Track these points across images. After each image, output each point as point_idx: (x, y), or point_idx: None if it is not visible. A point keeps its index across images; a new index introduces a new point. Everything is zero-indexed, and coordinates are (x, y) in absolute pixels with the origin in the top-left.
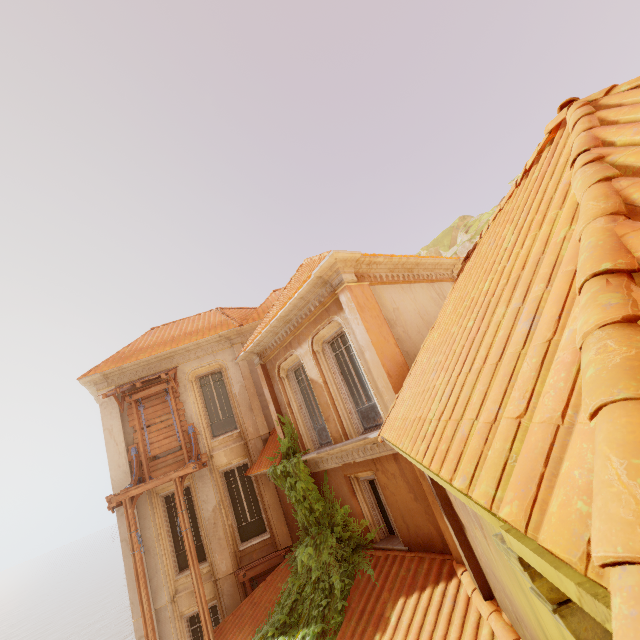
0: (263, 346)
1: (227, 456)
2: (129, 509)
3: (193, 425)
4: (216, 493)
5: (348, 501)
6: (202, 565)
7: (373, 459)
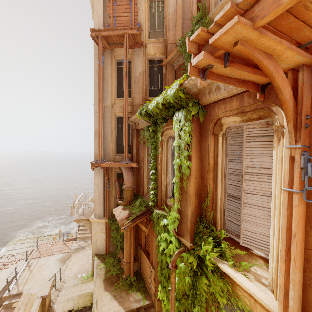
0: None
1: (154, 50)
2: (100, 41)
3: (140, 23)
4: (143, 66)
5: None
6: (128, 98)
7: None
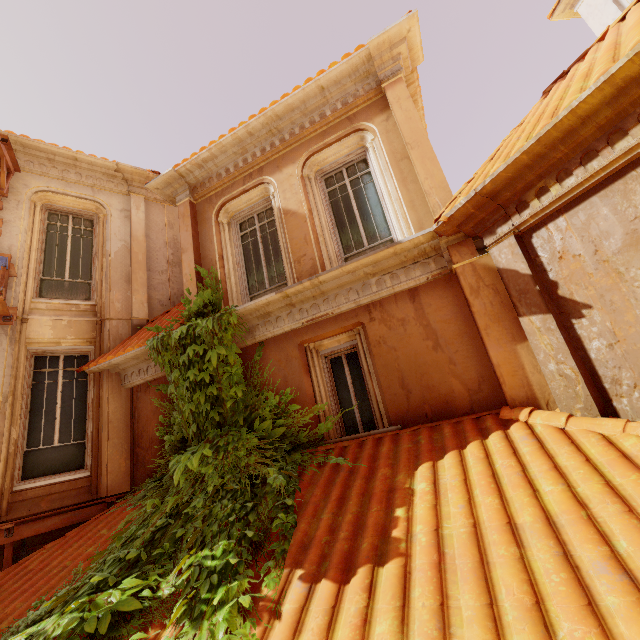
0: (207, 173)
1: (56, 330)
2: None
3: (9, 258)
4: (7, 377)
5: (294, 381)
6: None
7: (369, 306)
